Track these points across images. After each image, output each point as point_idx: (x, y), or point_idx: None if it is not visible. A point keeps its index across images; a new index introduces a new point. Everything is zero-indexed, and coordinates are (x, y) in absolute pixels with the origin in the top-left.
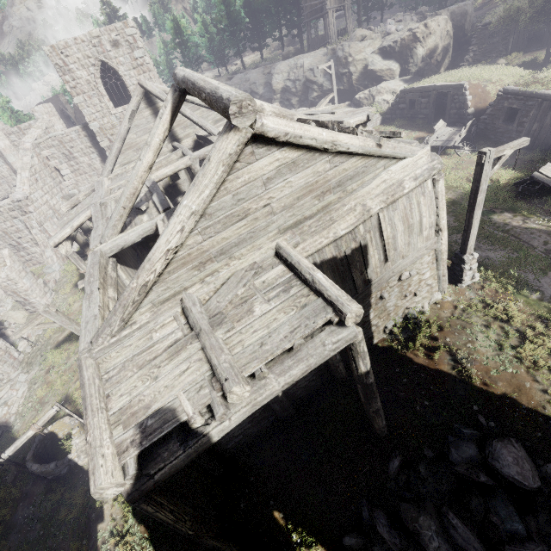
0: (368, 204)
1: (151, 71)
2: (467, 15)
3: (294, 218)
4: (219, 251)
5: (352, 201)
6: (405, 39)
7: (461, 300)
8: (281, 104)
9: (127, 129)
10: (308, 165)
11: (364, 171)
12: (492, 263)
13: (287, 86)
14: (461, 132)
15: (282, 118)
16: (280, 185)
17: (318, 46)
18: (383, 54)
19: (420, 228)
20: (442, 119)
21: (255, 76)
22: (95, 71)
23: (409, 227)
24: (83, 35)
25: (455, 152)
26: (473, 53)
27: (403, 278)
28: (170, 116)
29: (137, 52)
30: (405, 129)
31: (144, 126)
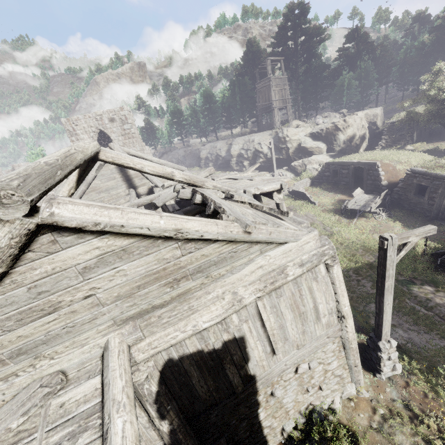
0: (240, 292)
1: (135, 138)
2: (378, 116)
3: (136, 307)
4: (15, 351)
5: (219, 288)
6: (329, 128)
7: (381, 401)
8: (236, 164)
9: (94, 177)
10: (148, 252)
11: (233, 256)
12: (417, 349)
13: (241, 153)
14: (375, 200)
15: (99, 204)
16: (107, 274)
17: (266, 129)
18: (313, 137)
19: (316, 315)
20: (361, 186)
21: (221, 144)
22: (94, 135)
23: (301, 315)
24: (90, 114)
25: (372, 216)
26: (385, 141)
27: (300, 371)
28: (77, 177)
29: (126, 125)
30: (330, 191)
31: (108, 175)
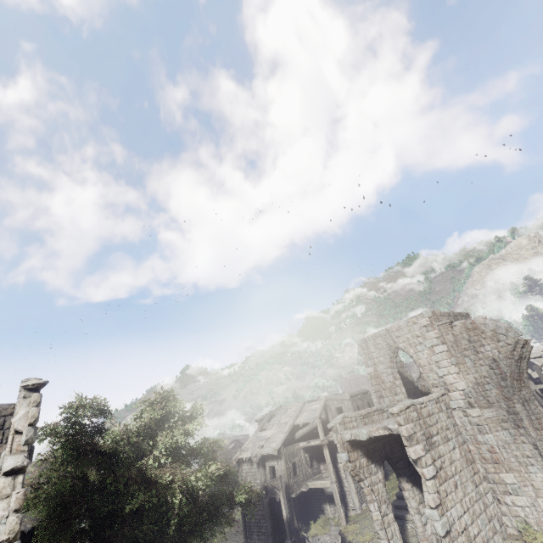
0: None
1: None
2: None
3: None
4: None
5: None
6: None
7: None
8: None
9: None
10: None
11: None
12: None
13: None
14: None
15: None
16: None
17: None
18: None
19: None
20: None
21: None
22: None
23: None
24: None
25: None
26: None
27: None
28: None
29: None
30: None
31: None
